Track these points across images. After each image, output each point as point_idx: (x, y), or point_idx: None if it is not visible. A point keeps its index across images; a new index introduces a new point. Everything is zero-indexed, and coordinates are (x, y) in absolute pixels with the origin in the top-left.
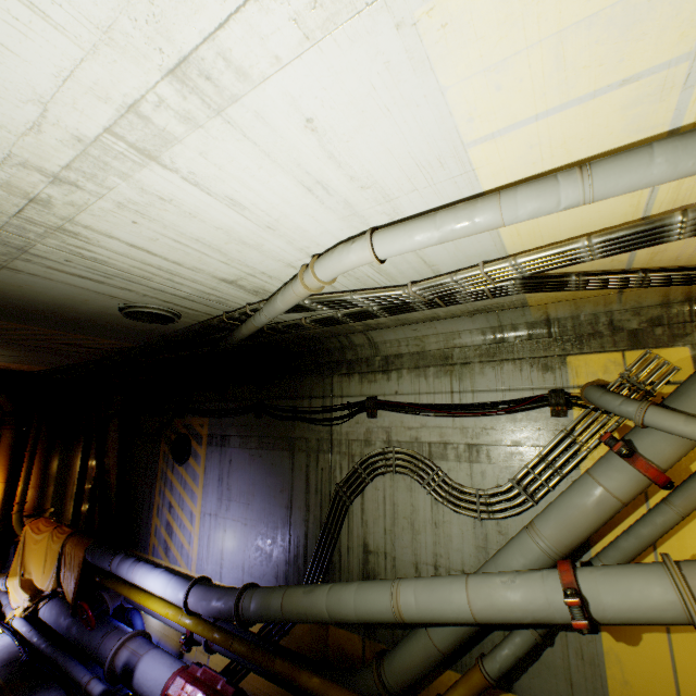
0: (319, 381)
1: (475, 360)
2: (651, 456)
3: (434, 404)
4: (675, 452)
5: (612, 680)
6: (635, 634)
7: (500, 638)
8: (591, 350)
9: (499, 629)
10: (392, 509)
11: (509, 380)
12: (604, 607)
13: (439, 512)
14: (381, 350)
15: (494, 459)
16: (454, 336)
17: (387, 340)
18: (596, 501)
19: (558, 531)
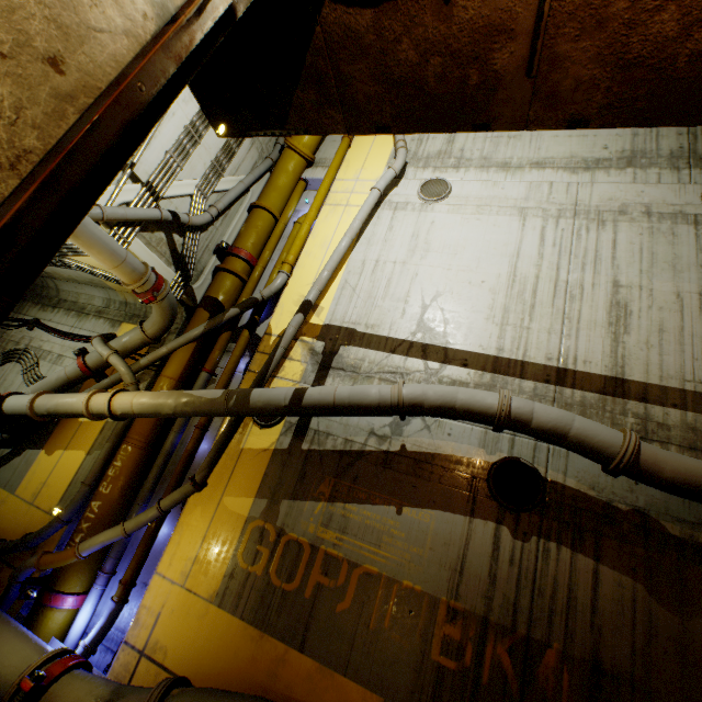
0: (21, 302)
1: (93, 314)
2: (88, 359)
3: (59, 329)
4: (97, 360)
5: (31, 471)
6: (54, 451)
7: (2, 453)
8: (133, 322)
9: (5, 448)
10: (3, 382)
11: (98, 327)
12: (9, 404)
13: (23, 387)
14: (61, 295)
15: (64, 364)
16: (93, 298)
17: (65, 290)
18: (59, 374)
19: (37, 385)
